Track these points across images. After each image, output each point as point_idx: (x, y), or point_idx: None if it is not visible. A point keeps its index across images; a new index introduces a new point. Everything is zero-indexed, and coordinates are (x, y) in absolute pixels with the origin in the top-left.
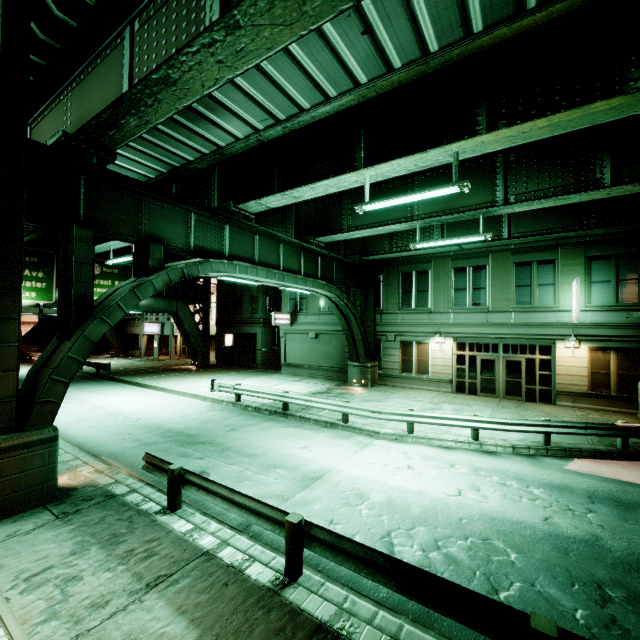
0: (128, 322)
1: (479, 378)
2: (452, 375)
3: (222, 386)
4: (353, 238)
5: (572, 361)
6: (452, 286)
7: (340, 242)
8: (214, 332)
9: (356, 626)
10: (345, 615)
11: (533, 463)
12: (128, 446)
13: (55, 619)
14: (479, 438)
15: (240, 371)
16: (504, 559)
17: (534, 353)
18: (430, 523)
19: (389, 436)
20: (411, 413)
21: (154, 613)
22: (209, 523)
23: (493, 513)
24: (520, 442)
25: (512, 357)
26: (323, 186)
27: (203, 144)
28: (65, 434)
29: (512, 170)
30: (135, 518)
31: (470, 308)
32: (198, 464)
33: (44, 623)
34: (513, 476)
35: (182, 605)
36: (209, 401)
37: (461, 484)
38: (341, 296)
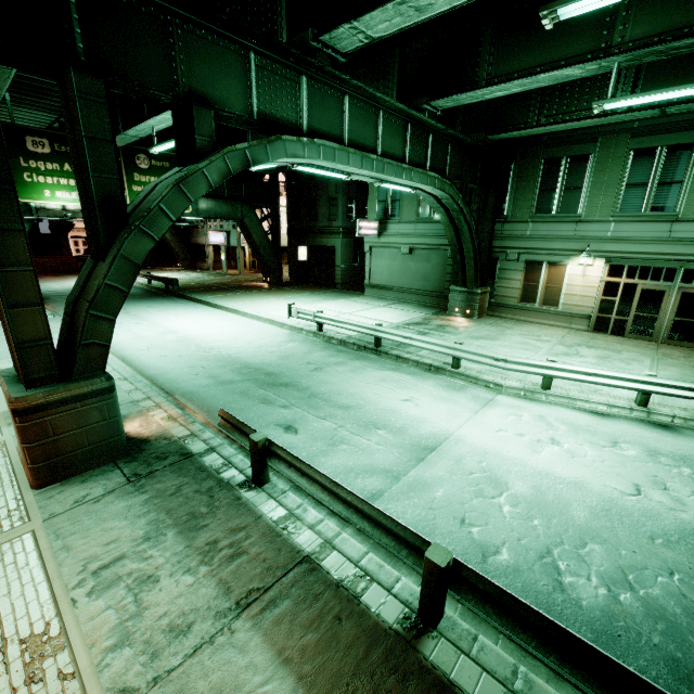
0: (191, 230)
1: (632, 315)
2: (593, 309)
3: (301, 312)
4: (478, 104)
5: None
6: (624, 180)
7: (457, 112)
8: (285, 243)
9: None
10: None
11: None
12: (202, 384)
13: (128, 645)
14: (646, 403)
15: (317, 291)
16: None
17: None
18: (607, 539)
19: (515, 391)
20: (552, 365)
21: (249, 655)
22: (305, 509)
23: None
24: None
25: None
26: None
27: None
28: (136, 363)
29: None
30: (216, 491)
31: (645, 215)
32: (283, 415)
33: (115, 650)
34: None
35: (284, 647)
36: (287, 328)
37: (636, 476)
38: (455, 196)
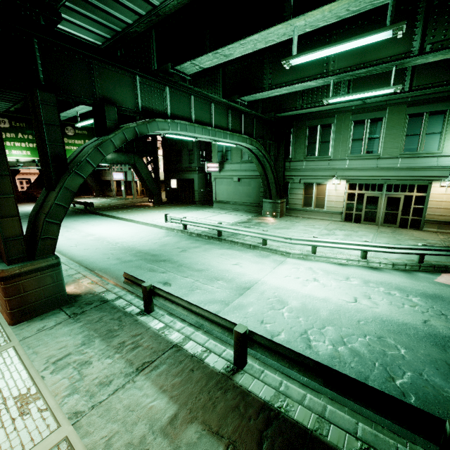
0: (101, 172)
1: (364, 211)
2: (343, 208)
3: (173, 219)
4: (270, 97)
5: (443, 197)
6: (350, 137)
7: (258, 101)
8: (163, 178)
9: (291, 406)
10: (282, 397)
11: (410, 277)
12: (112, 263)
13: (76, 393)
14: (366, 257)
15: (184, 206)
16: (396, 353)
17: (412, 191)
18: (336, 324)
19: (297, 255)
20: (315, 239)
21: (144, 391)
22: (175, 322)
23: (383, 316)
24: (398, 260)
25: (393, 194)
26: (252, 41)
27: (139, 4)
28: (69, 254)
29: (433, 16)
30: (123, 318)
31: (364, 155)
32: (162, 277)
33: (69, 396)
34: (395, 287)
35: (163, 385)
36: (164, 229)
37: (356, 293)
38: (260, 148)
